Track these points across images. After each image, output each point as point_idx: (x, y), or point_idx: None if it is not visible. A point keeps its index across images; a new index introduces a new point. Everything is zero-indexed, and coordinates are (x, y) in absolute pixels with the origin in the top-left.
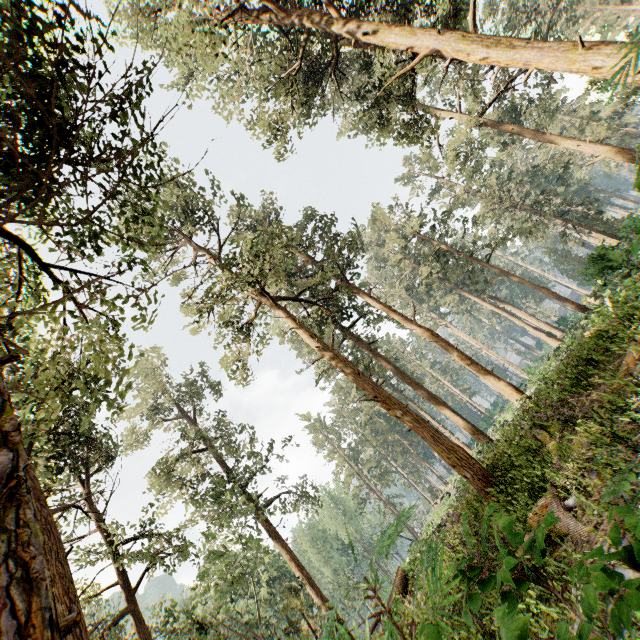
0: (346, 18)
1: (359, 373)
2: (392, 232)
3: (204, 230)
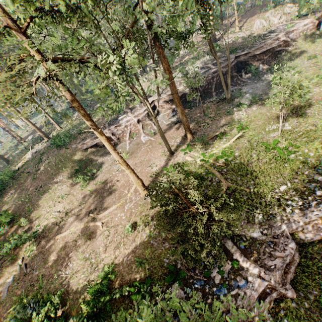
0: None
1: None
2: None
3: None
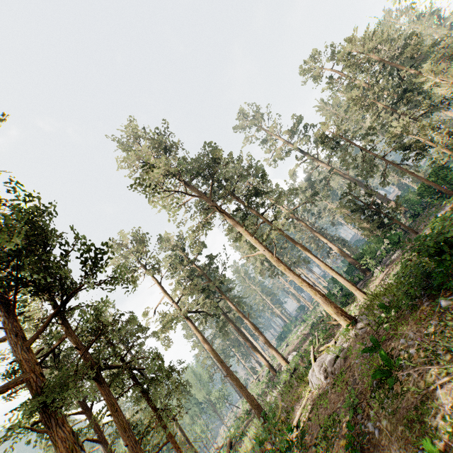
0: (232, 218)
1: (222, 362)
2: (244, 246)
3: (154, 273)
